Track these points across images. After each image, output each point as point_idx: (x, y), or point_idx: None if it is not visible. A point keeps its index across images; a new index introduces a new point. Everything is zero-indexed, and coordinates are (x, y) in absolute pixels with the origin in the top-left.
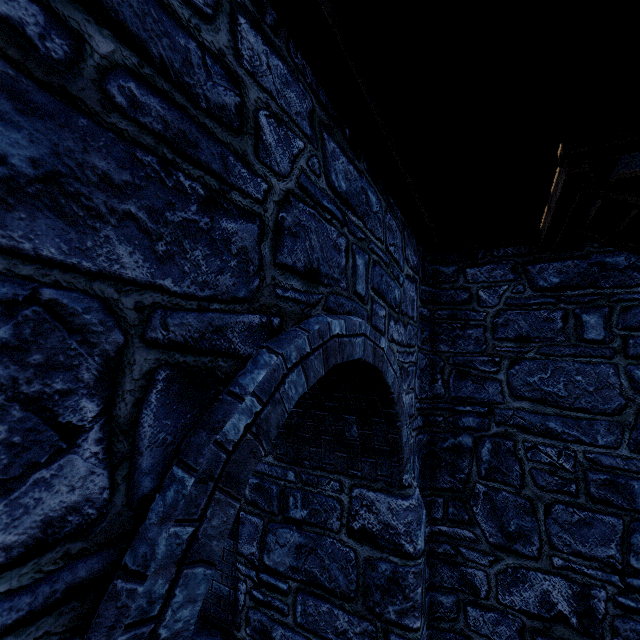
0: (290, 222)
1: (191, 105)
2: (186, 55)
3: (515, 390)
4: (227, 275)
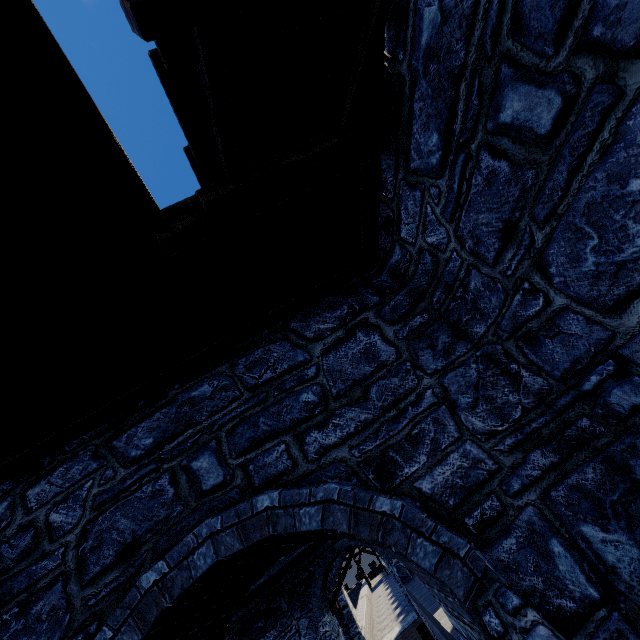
0: (92, 542)
1: (6, 574)
2: (1, 556)
3: (596, 302)
4: (42, 638)
